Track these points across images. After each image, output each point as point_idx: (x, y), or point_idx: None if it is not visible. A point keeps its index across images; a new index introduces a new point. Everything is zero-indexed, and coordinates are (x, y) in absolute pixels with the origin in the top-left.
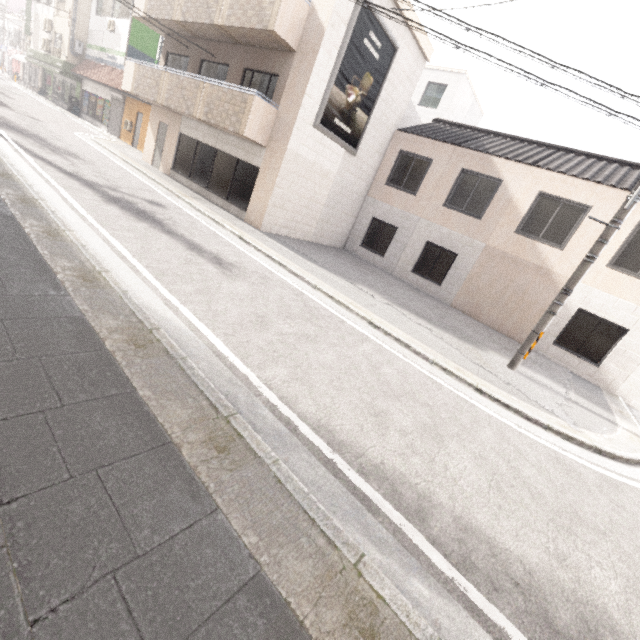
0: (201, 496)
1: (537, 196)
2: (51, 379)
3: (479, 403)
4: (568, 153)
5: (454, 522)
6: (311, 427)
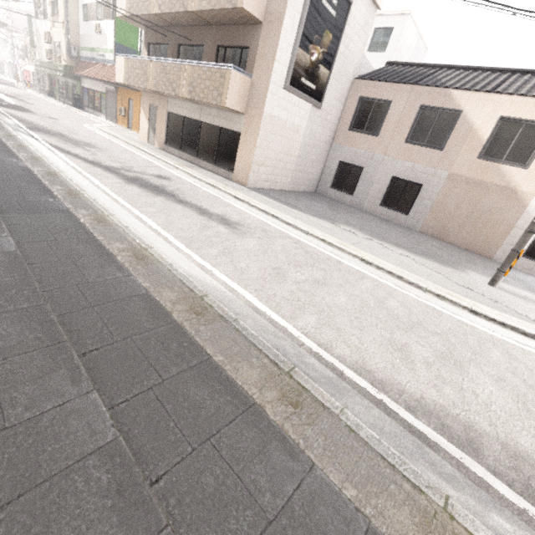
0: (296, 454)
1: (498, 121)
2: (146, 356)
3: (477, 324)
4: (524, 74)
5: (503, 449)
6: (352, 370)
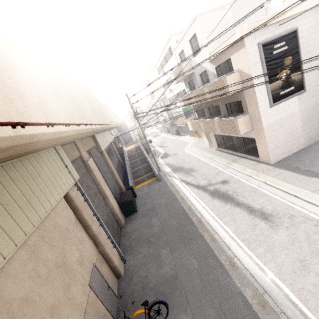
0: None
1: None
2: None
3: None
4: None
5: None
6: None
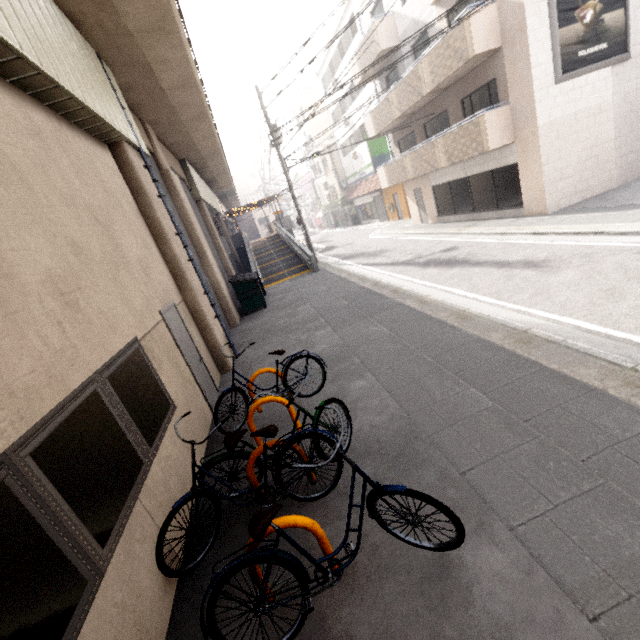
0: None
1: None
2: (494, 371)
3: None
4: None
5: None
6: None
